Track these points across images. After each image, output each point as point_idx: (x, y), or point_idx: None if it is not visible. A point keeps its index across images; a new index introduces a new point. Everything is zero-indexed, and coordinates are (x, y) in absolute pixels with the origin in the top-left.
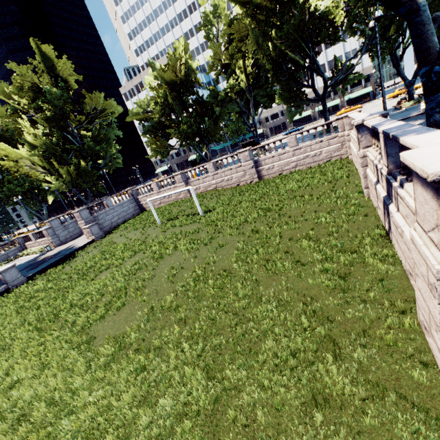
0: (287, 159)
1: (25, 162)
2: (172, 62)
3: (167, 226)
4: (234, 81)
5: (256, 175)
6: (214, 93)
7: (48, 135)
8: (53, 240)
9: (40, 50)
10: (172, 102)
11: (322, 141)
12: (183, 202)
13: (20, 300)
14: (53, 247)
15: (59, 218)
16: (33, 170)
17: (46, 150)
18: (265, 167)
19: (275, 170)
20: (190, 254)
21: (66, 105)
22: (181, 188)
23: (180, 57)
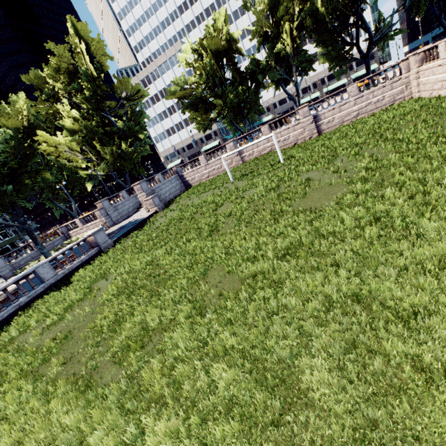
0: (347, 110)
1: (64, 148)
2: (216, 31)
3: (249, 177)
4: (280, 45)
5: (316, 130)
6: (256, 62)
7: (85, 118)
8: (106, 220)
9: (76, 30)
10: (219, 71)
11: (384, 86)
12: (241, 167)
13: (129, 250)
14: (106, 229)
15: (108, 200)
16: (72, 156)
17: (84, 135)
18: (324, 121)
19: (335, 122)
20: (323, 167)
21: (101, 87)
22: (233, 156)
23: (221, 27)
